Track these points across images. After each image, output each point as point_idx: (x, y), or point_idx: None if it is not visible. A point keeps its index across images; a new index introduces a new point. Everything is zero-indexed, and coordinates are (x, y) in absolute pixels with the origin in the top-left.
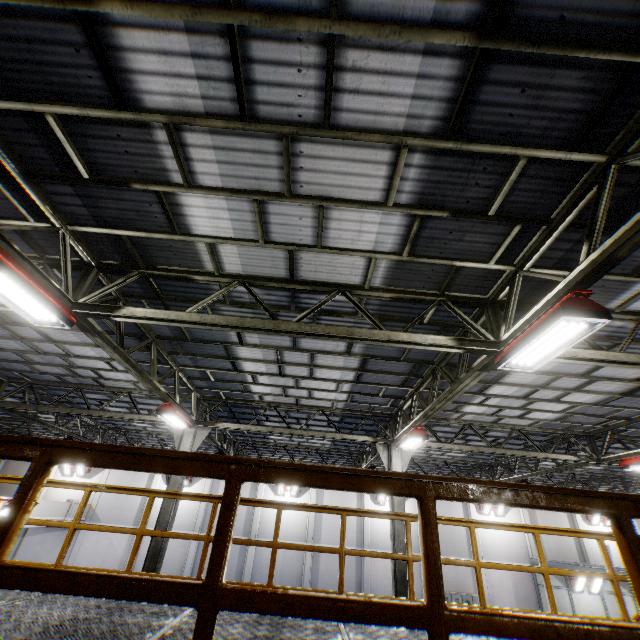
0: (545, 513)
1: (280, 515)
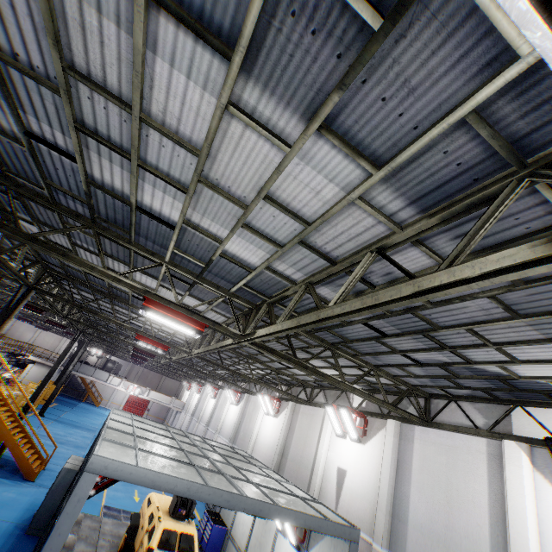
0: (305, 416)
1: None
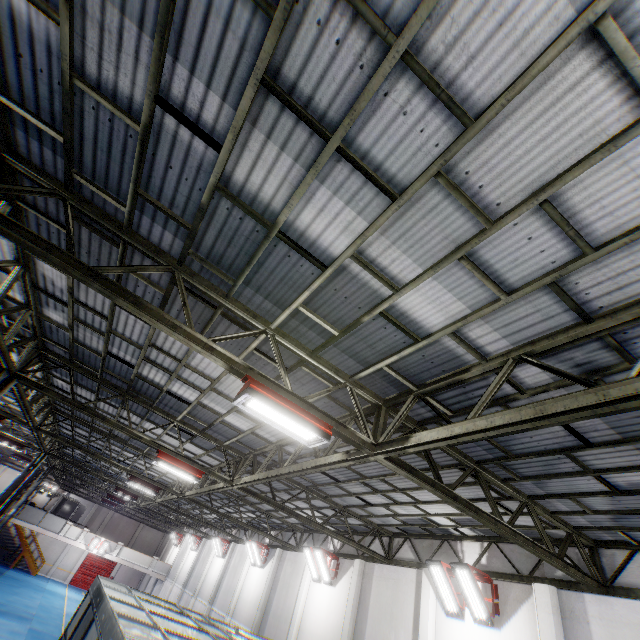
0: (384, 582)
1: None
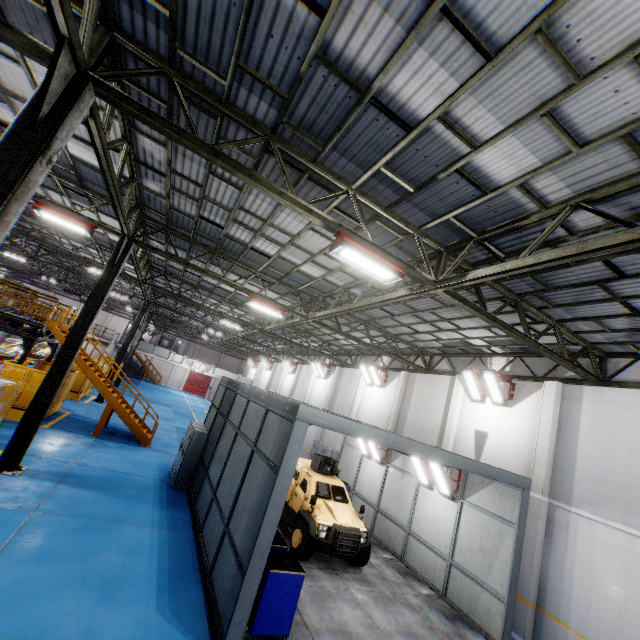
0: (424, 385)
1: (46, 305)
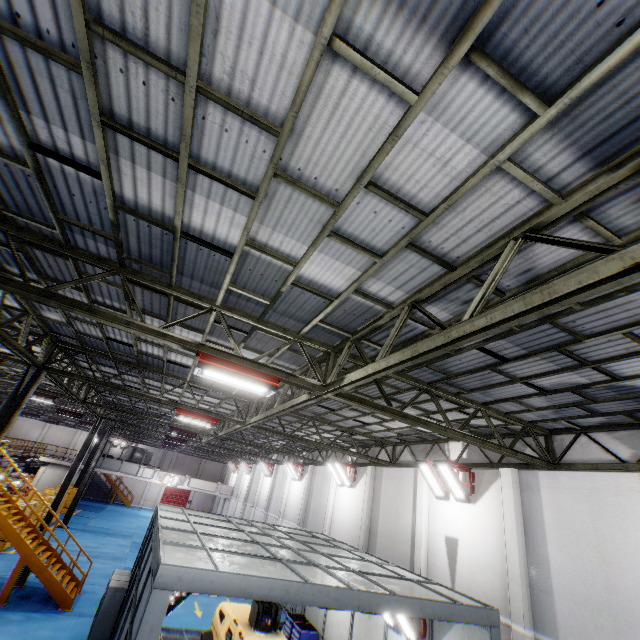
0: (391, 481)
1: None
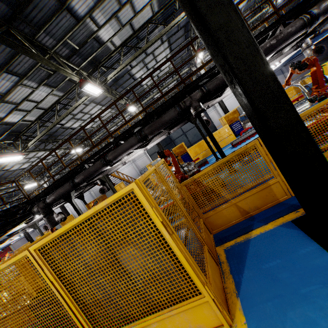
0: None
1: None
